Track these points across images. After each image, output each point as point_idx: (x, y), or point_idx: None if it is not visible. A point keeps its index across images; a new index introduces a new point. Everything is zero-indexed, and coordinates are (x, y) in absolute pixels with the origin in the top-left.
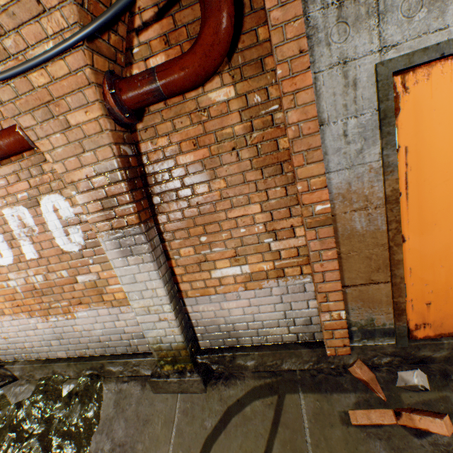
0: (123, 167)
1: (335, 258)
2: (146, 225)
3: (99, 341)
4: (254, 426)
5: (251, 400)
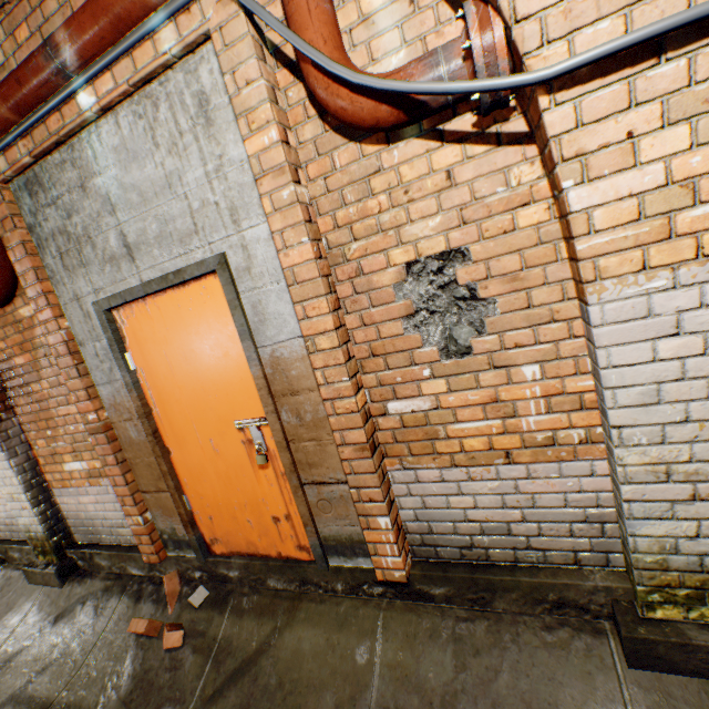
0: None
1: (117, 464)
2: None
3: (7, 524)
4: (74, 624)
5: (87, 599)
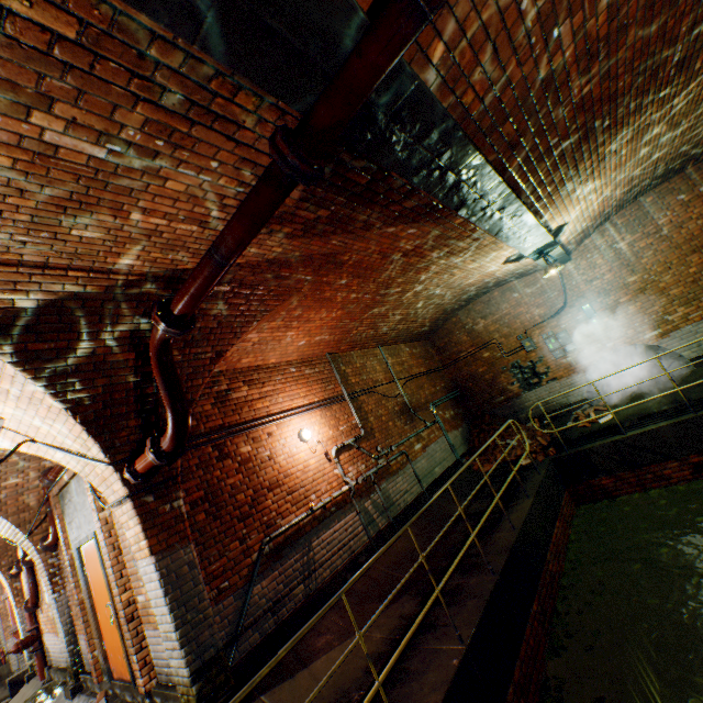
0: (49, 569)
1: (84, 622)
2: (60, 593)
3: None
4: None
5: None
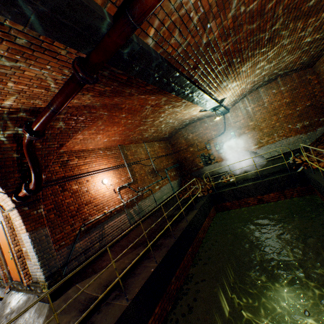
0: None
1: None
2: None
3: None
4: None
5: None
